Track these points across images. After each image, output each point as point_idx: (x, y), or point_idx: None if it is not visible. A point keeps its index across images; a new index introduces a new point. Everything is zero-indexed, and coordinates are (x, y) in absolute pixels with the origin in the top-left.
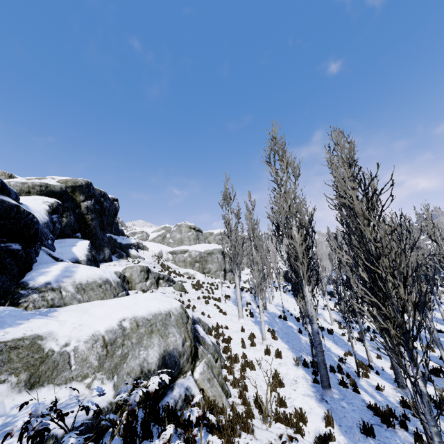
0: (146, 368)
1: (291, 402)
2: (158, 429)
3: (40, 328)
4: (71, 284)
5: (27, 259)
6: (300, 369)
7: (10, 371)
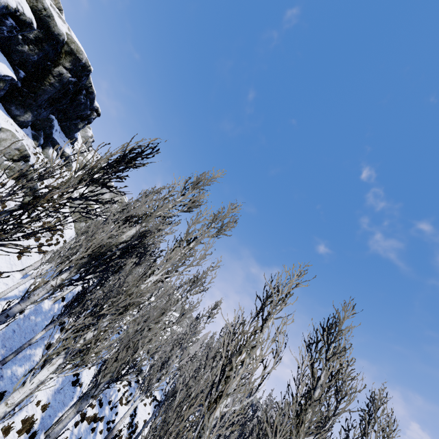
0: None
1: None
2: None
3: None
4: None
5: None
6: None
7: None
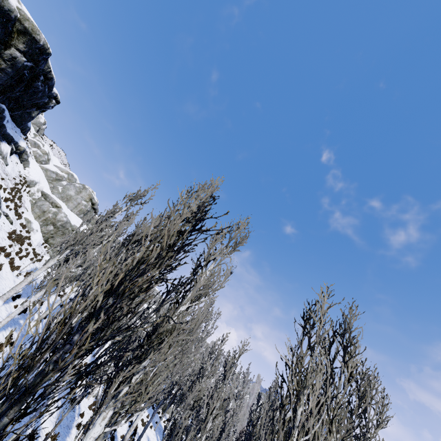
0: None
1: None
2: None
3: None
4: None
5: None
6: None
7: None
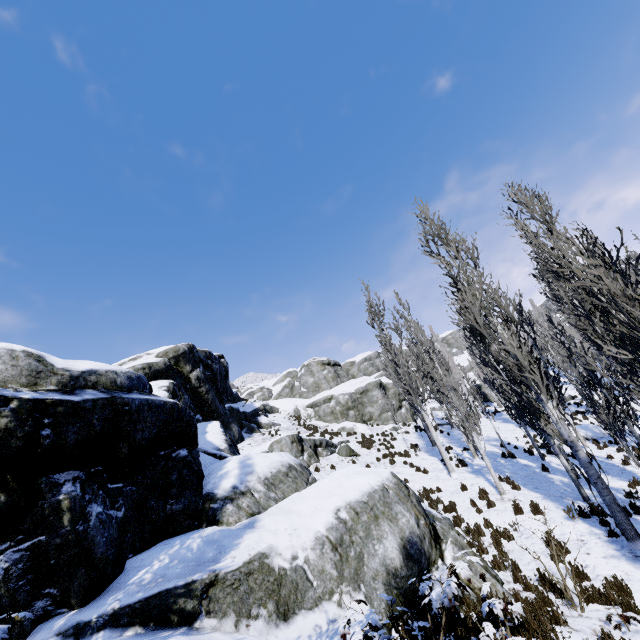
0: (391, 566)
1: (593, 572)
2: (450, 639)
3: (259, 544)
4: (258, 482)
5: (196, 464)
6: (579, 522)
7: (257, 603)
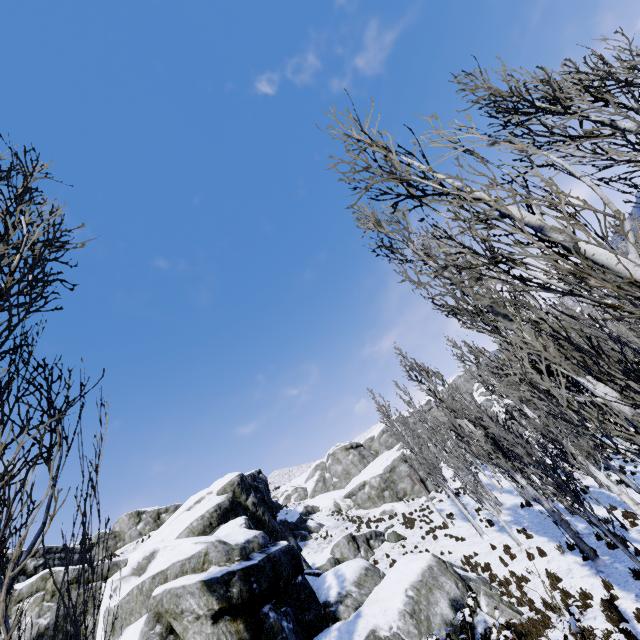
0: (447, 619)
1: (574, 590)
2: None
3: (368, 625)
4: (351, 585)
5: (307, 584)
6: (568, 555)
7: None
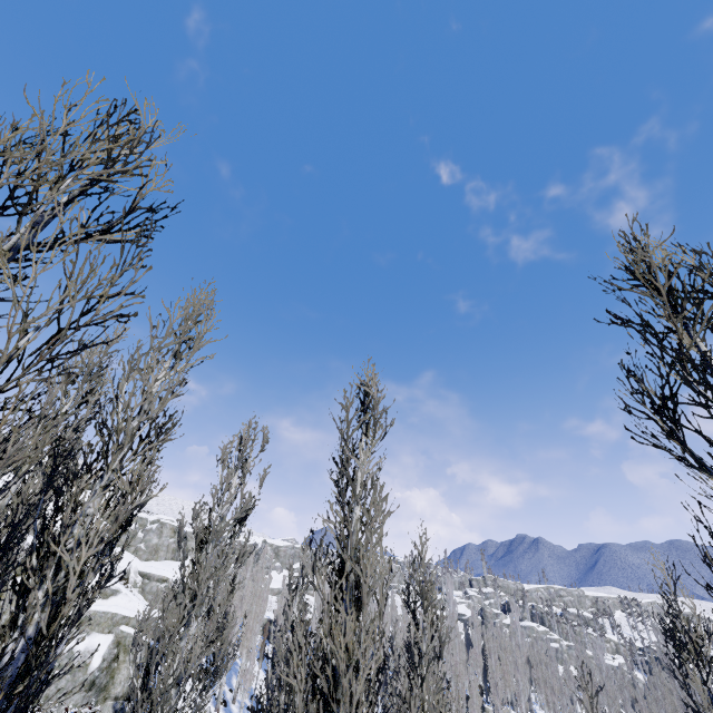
0: None
1: None
2: None
3: None
4: None
5: None
6: None
7: None
